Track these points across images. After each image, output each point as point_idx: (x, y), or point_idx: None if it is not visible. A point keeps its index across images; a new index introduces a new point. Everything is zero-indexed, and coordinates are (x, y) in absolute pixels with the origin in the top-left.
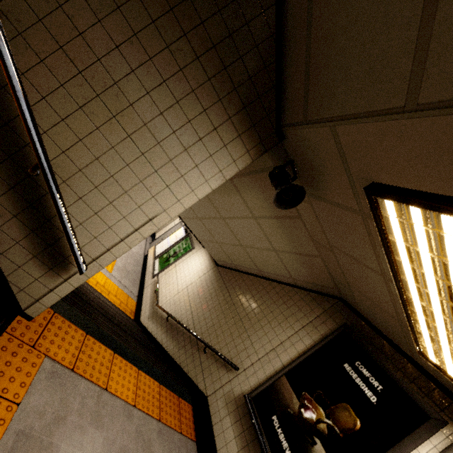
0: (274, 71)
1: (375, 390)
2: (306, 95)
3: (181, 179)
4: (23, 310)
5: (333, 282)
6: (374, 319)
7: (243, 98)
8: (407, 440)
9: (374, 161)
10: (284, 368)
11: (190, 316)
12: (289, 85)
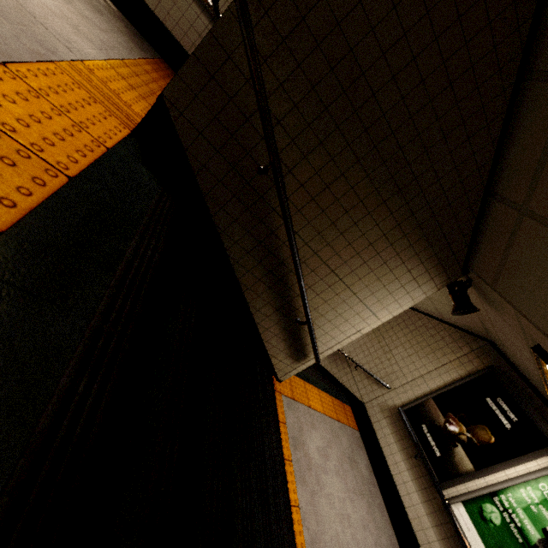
0: (470, 236)
1: (511, 420)
2: (497, 275)
3: (383, 308)
4: (278, 378)
5: (485, 331)
6: (520, 369)
7: (440, 257)
8: (529, 455)
9: (542, 343)
10: (432, 393)
11: None
12: (482, 252)
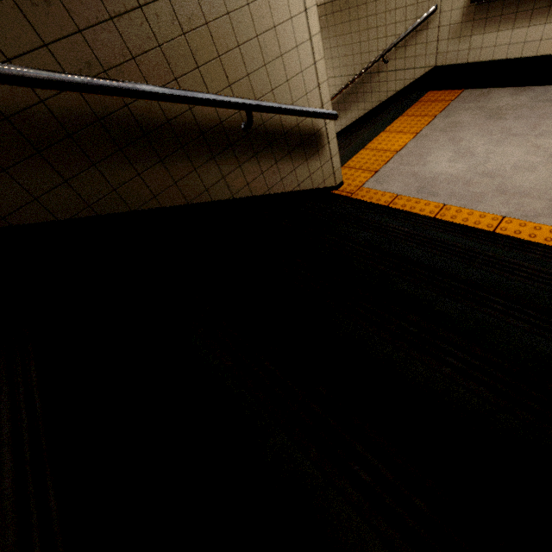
0: None
1: None
2: None
3: None
4: (335, 186)
5: None
6: None
7: None
8: None
9: None
10: None
11: (331, 80)
12: None
